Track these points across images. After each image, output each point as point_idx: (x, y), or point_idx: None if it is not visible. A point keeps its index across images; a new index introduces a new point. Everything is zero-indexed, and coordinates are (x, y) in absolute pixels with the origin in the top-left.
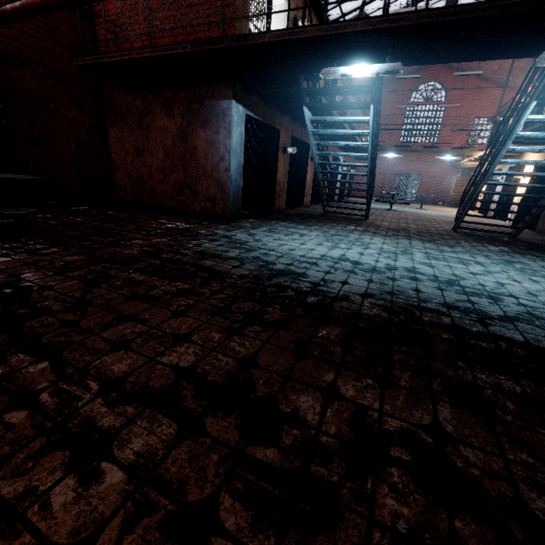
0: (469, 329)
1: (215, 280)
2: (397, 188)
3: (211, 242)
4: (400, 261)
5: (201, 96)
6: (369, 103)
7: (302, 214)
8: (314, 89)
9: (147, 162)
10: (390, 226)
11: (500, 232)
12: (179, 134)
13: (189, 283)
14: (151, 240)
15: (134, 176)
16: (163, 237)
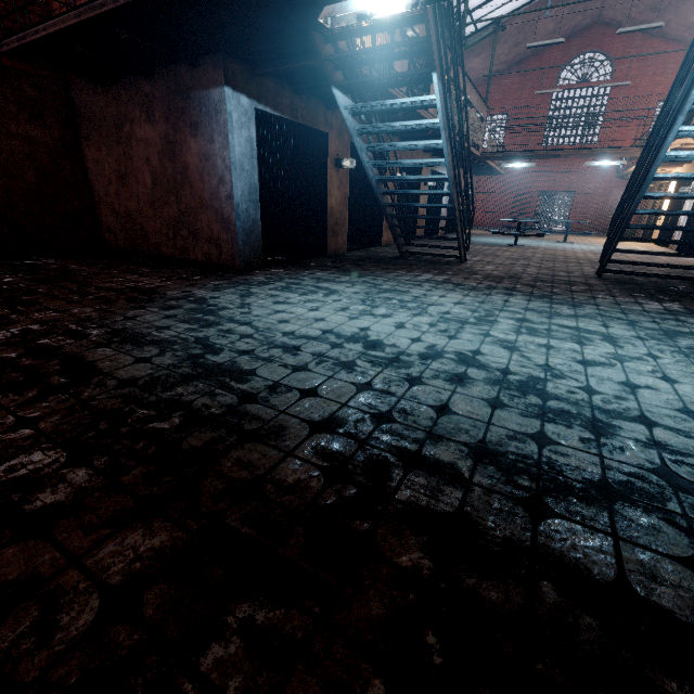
0: (487, 534)
1: (61, 393)
2: (537, 213)
3: (162, 311)
4: (459, 339)
5: (185, 86)
6: (429, 70)
7: (368, 257)
8: (341, 56)
9: (133, 192)
10: (493, 273)
11: (674, 277)
12: (165, 148)
13: (1, 403)
14: (65, 311)
15: (122, 213)
16: (96, 304)
